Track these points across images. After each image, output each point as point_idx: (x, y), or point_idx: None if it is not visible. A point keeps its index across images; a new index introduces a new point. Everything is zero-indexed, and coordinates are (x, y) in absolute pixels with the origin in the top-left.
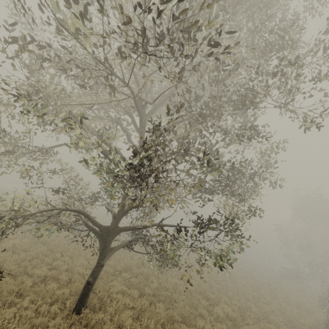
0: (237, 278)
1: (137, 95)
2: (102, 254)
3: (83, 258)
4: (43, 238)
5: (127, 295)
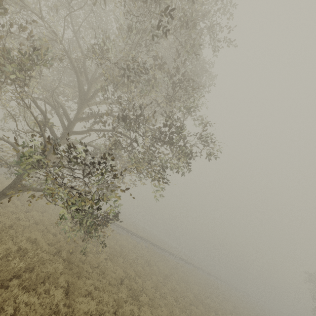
0: (219, 315)
1: (77, 56)
2: (9, 184)
3: (39, 214)
4: (25, 193)
5: (38, 246)
